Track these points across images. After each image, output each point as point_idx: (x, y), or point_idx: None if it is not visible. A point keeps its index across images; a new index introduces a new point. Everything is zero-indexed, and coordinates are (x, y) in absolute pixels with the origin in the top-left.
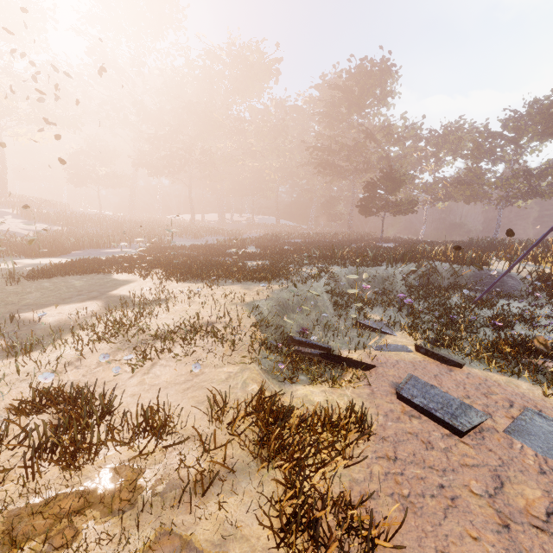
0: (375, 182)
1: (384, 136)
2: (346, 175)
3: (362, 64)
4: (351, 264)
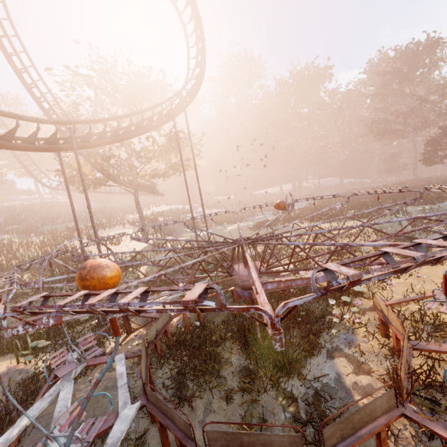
0: (435, 139)
1: (440, 96)
2: (404, 135)
3: (407, 47)
4: (419, 204)
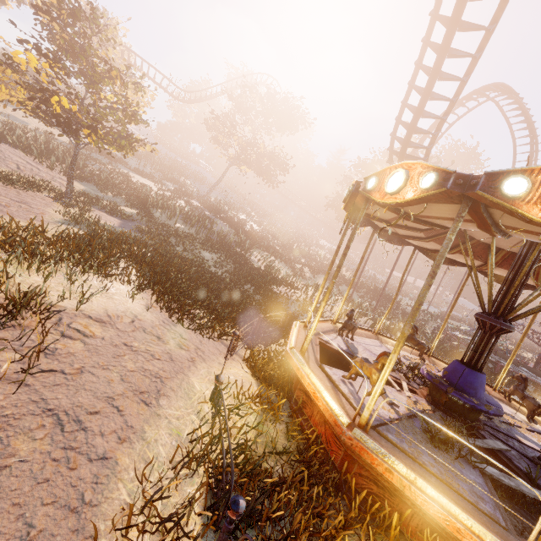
0: None
1: None
2: None
3: None
4: None
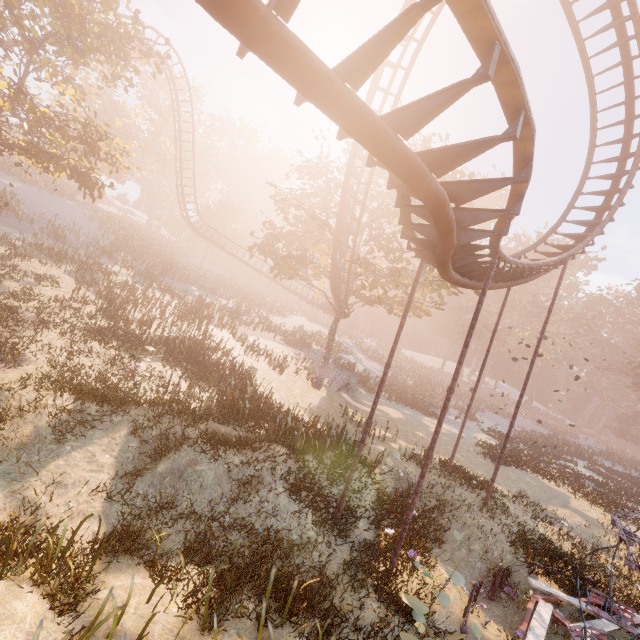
0: None
1: None
2: None
3: None
4: None
